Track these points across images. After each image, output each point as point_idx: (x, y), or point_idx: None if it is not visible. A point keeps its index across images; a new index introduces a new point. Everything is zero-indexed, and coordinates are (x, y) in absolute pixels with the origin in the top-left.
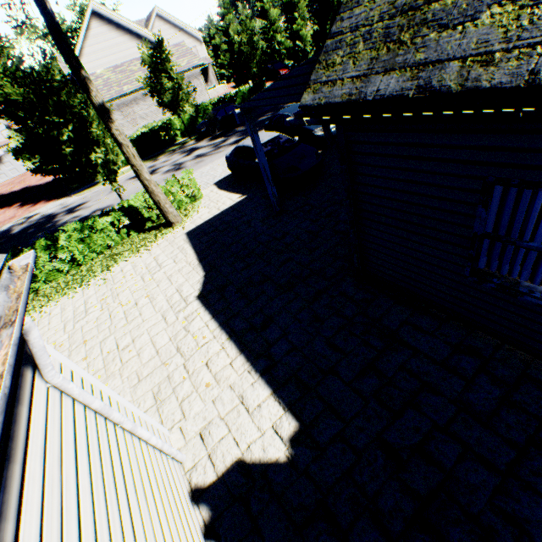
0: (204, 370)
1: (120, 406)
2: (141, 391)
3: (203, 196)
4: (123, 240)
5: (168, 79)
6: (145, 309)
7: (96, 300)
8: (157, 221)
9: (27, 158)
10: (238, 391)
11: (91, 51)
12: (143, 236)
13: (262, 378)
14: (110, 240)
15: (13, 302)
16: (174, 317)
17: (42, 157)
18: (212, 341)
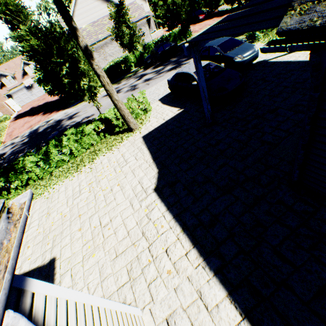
0: (165, 257)
1: (107, 312)
2: (118, 266)
3: (152, 109)
4: (101, 140)
5: (126, 27)
6: (117, 195)
7: (86, 183)
8: (122, 127)
9: (45, 85)
10: (195, 285)
11: (79, 13)
12: (113, 138)
13: (216, 276)
14: (93, 140)
15: (1, 274)
16: (138, 204)
17: (51, 86)
18: (168, 231)
